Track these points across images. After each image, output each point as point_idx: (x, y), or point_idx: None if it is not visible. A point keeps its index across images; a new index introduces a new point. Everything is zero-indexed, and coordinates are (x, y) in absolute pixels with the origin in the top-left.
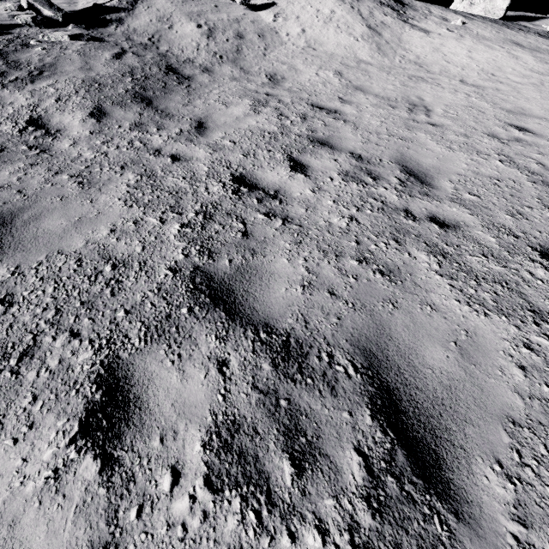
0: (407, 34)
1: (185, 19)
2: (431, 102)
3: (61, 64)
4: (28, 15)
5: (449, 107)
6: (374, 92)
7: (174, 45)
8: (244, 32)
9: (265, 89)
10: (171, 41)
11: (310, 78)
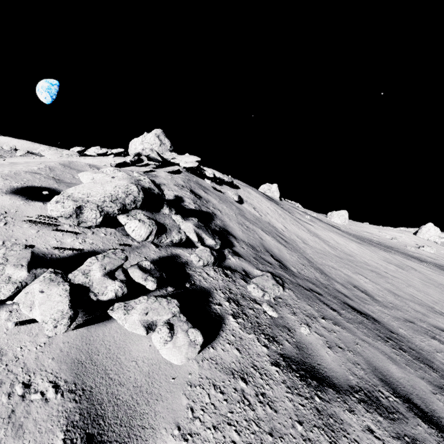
0: (308, 226)
1: (252, 224)
2: (426, 301)
3: (378, 364)
4: (203, 250)
5: (437, 306)
6: (400, 295)
7: (290, 262)
8: (275, 232)
9: (393, 312)
10: (284, 257)
11: (369, 286)
